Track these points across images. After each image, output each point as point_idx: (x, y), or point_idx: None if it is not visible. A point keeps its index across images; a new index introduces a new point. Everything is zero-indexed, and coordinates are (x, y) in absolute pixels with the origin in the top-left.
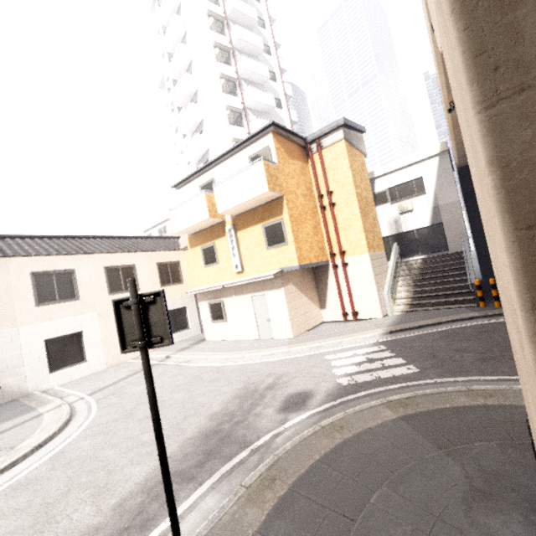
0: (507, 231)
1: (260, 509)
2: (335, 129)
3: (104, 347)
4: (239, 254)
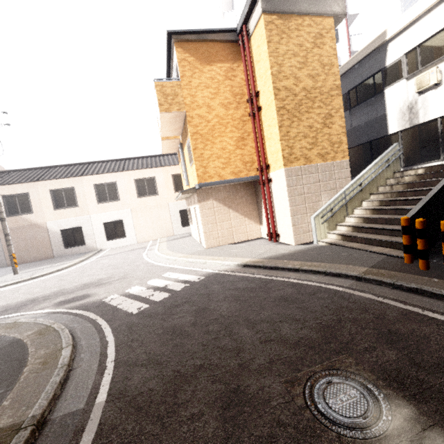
0: None
1: None
2: (253, 2)
3: (135, 231)
4: (186, 170)
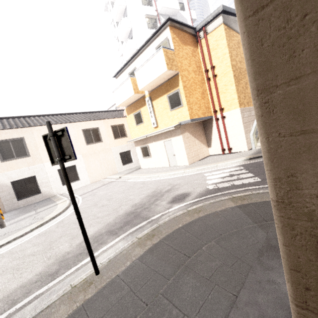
0: (239, 23)
1: (142, 249)
2: (216, 16)
3: (87, 173)
4: (155, 115)
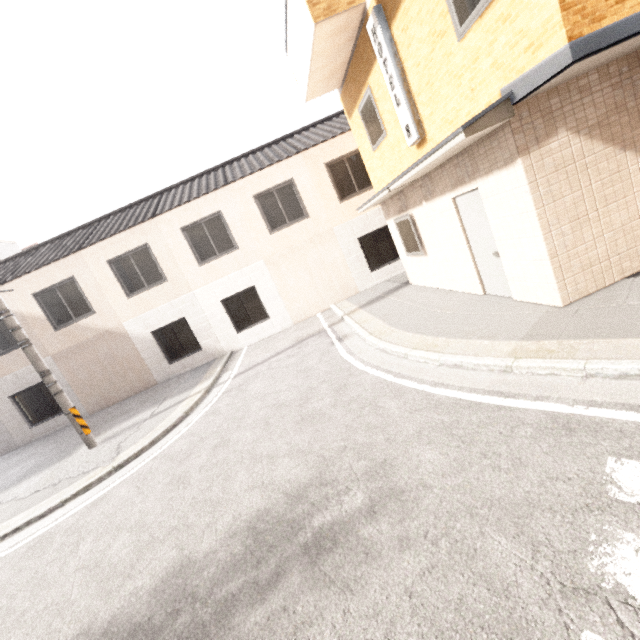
0: None
1: None
2: None
3: (283, 301)
4: (408, 91)
